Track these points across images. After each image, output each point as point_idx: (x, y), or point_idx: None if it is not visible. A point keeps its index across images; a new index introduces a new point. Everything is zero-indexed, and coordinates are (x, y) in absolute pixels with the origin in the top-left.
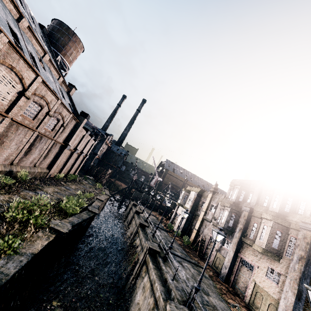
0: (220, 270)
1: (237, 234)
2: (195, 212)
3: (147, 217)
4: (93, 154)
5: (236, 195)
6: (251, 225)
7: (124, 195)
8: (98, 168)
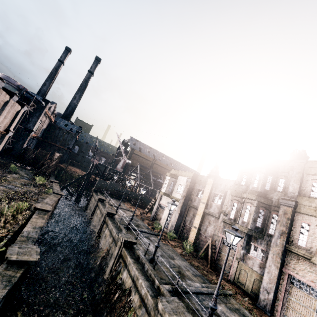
0: (251, 290)
1: (278, 241)
2: (188, 203)
3: (129, 224)
4: (25, 131)
5: (260, 181)
6: (297, 226)
7: (82, 185)
8: (37, 152)
